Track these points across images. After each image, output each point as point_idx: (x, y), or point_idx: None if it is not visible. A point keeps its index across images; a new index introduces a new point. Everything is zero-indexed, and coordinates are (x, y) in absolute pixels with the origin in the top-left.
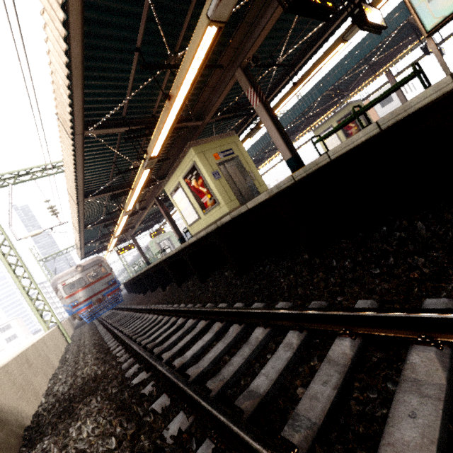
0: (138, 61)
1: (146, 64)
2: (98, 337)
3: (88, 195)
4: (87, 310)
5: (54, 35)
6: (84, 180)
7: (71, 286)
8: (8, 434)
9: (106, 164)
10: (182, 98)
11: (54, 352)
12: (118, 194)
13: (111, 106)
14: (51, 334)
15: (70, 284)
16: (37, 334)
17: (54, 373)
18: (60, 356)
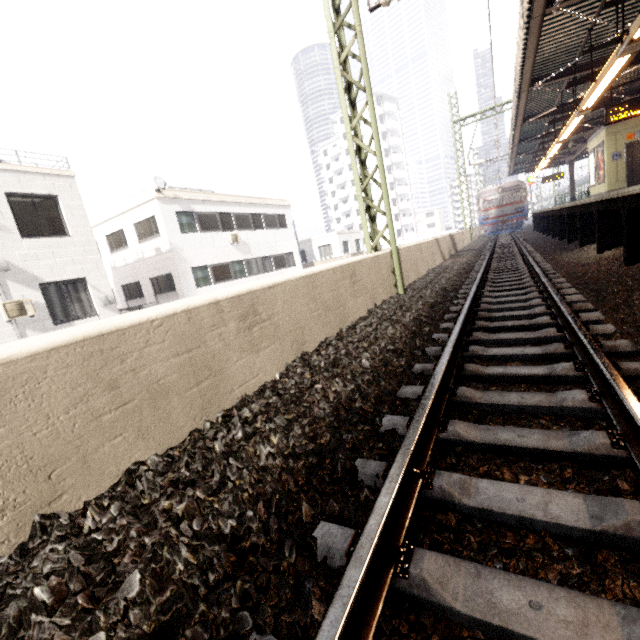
0: (564, 91)
1: (561, 104)
2: (486, 243)
3: (522, 141)
4: (492, 226)
5: (513, 107)
6: (522, 132)
7: (489, 202)
8: (455, 248)
9: (541, 124)
10: (574, 126)
11: (465, 240)
12: (546, 142)
13: (545, 106)
14: (466, 232)
15: (489, 200)
16: (451, 231)
17: (464, 247)
18: (467, 244)
